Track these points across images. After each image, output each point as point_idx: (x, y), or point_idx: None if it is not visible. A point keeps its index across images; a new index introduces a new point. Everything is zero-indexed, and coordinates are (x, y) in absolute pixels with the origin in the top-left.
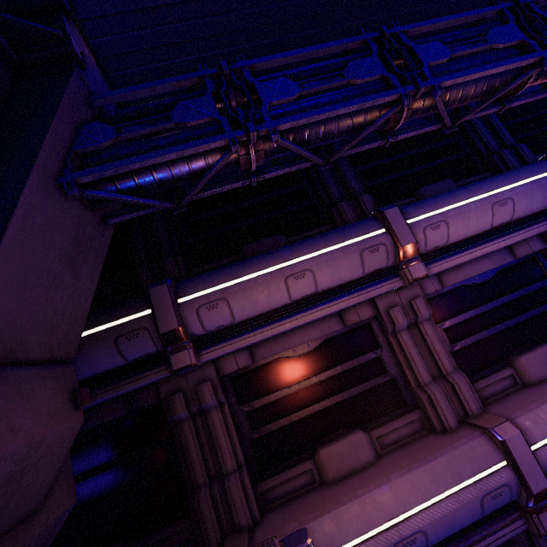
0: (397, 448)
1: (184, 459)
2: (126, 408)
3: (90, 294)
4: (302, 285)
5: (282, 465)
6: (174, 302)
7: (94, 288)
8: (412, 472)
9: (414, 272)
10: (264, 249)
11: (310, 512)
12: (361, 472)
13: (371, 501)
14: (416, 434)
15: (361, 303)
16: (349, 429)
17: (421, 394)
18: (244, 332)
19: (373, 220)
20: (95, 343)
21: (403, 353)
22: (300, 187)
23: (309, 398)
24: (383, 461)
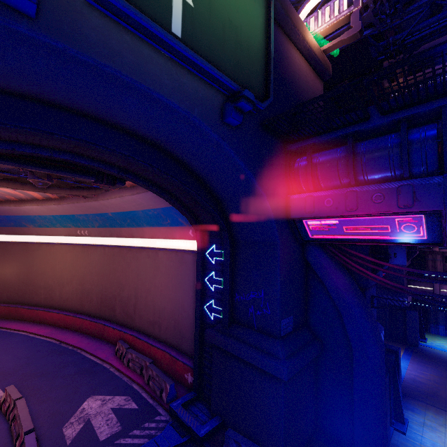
0: None
1: (426, 267)
2: None
3: None
4: None
5: None
6: None
7: None
8: None
9: None
10: None
11: None
12: None
13: None
14: None
15: None
16: None
17: None
18: None
19: None
20: None
21: None
22: None
23: None
24: None
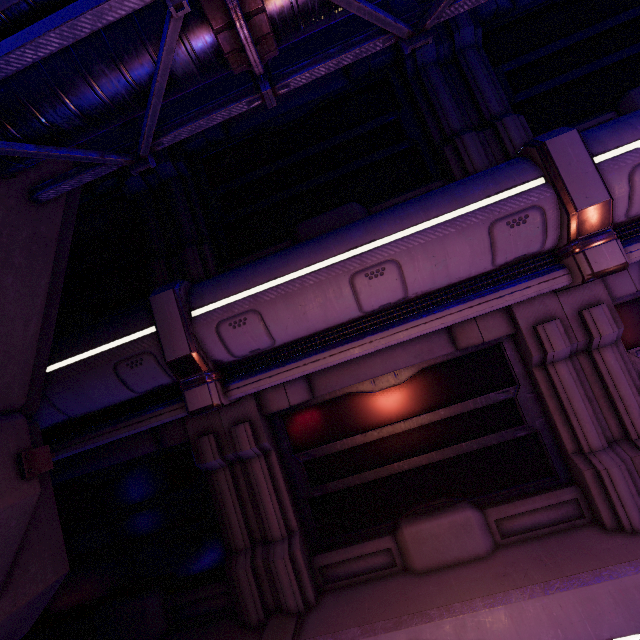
0: (528, 539)
1: (221, 514)
2: (154, 444)
3: (33, 313)
4: (381, 288)
5: (350, 535)
6: (185, 316)
7: (41, 304)
8: (551, 595)
9: (598, 260)
10: (328, 227)
11: (380, 617)
12: (466, 568)
13: (474, 626)
14: (565, 523)
15: (488, 314)
16: (452, 500)
17: (583, 466)
18: (291, 360)
19: (520, 163)
20: (90, 370)
21: (557, 397)
22: (393, 117)
23: (394, 451)
24: (502, 559)
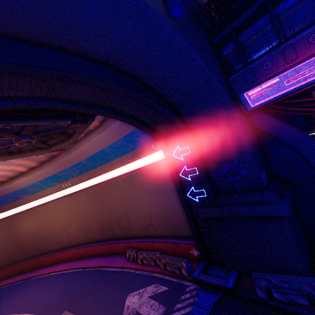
0: None
1: (314, 117)
2: None
3: None
4: None
5: None
6: None
7: None
8: None
9: None
10: None
11: None
12: None
13: None
14: None
15: None
16: None
17: None
18: None
19: None
20: None
21: None
22: None
23: None
24: None
